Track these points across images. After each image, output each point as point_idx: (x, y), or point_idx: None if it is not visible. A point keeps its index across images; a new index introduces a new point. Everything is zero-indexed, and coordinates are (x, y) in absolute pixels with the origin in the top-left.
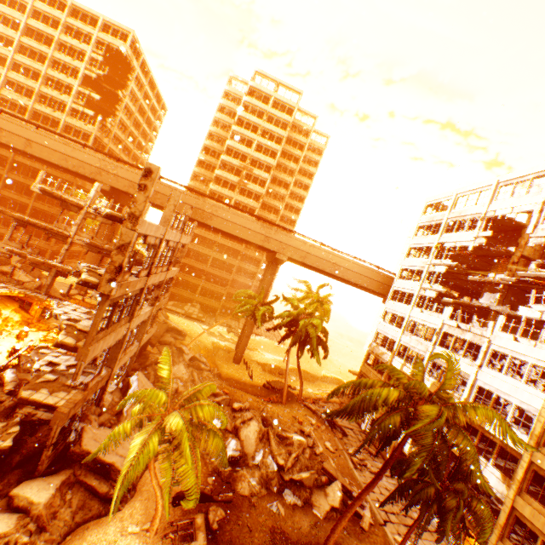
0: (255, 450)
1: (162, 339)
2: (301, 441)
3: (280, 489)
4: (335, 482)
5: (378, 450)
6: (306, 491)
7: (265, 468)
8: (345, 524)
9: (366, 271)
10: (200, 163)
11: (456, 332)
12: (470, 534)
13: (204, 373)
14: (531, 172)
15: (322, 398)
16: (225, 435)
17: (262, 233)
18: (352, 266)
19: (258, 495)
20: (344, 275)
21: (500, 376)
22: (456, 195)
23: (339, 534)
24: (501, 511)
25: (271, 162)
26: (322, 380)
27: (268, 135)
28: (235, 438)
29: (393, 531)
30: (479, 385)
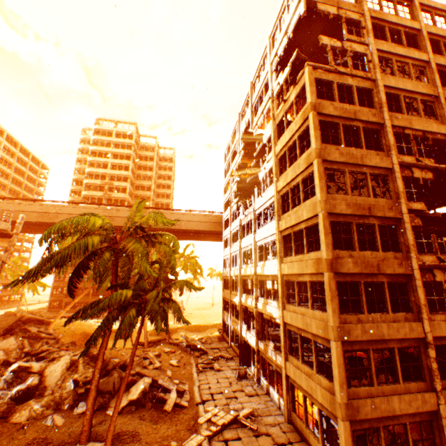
0: (59, 380)
1: (14, 330)
2: (122, 358)
3: (75, 405)
4: (143, 378)
5: (69, 286)
6: (104, 397)
7: (60, 391)
8: (95, 394)
9: (204, 217)
10: (76, 193)
11: (245, 220)
12: (163, 328)
13: (43, 340)
14: (246, 96)
15: (203, 337)
16: (25, 377)
17: (106, 215)
18: (191, 218)
19: (38, 417)
20: (187, 226)
21: (262, 229)
22: (231, 137)
23: (127, 422)
24: (280, 333)
25: (126, 173)
26: (213, 327)
27: (119, 156)
28: (34, 376)
29: (210, 406)
30: (258, 245)
